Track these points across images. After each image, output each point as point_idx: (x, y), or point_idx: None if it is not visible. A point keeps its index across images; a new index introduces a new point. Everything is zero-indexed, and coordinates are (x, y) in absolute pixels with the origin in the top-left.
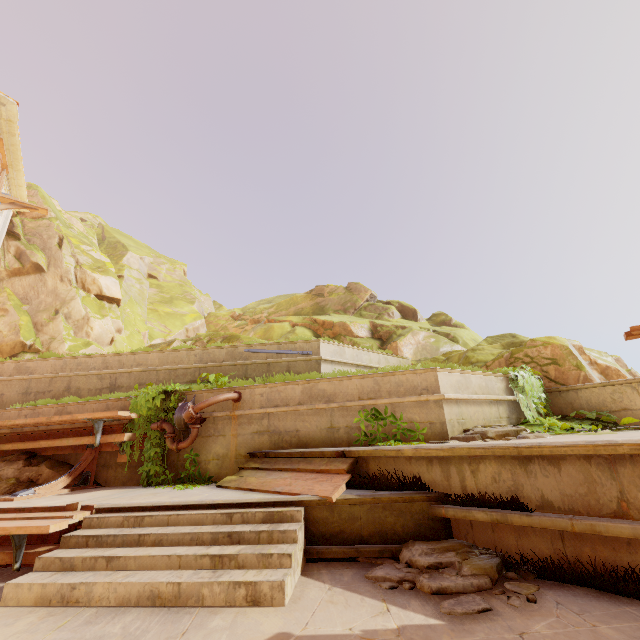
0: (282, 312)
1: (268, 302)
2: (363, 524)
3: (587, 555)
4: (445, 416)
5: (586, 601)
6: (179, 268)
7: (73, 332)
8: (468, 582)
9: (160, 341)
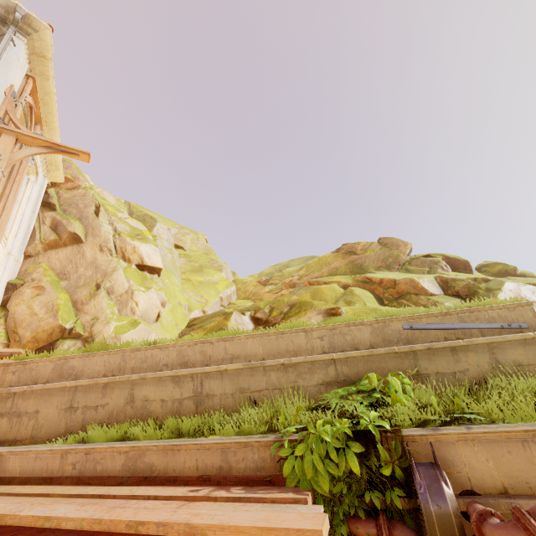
0: (314, 273)
1: (284, 266)
2: None
3: None
4: None
5: None
6: (202, 237)
7: (116, 309)
8: None
9: (198, 312)
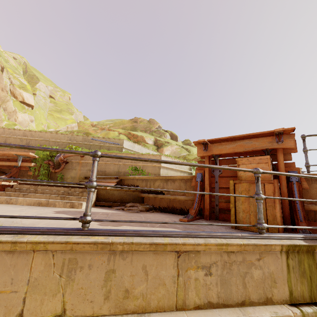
0: (116, 127)
1: (111, 121)
2: (116, 197)
3: (174, 205)
4: (160, 172)
5: (167, 214)
6: (67, 95)
7: (7, 117)
8: (138, 209)
9: (53, 130)
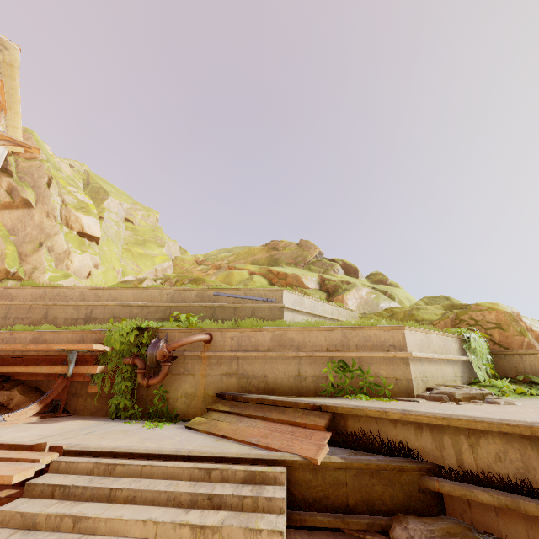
0: (240, 261)
1: (227, 251)
2: (349, 491)
3: None
4: (411, 373)
5: None
6: (153, 215)
7: (54, 264)
8: None
9: (132, 278)
